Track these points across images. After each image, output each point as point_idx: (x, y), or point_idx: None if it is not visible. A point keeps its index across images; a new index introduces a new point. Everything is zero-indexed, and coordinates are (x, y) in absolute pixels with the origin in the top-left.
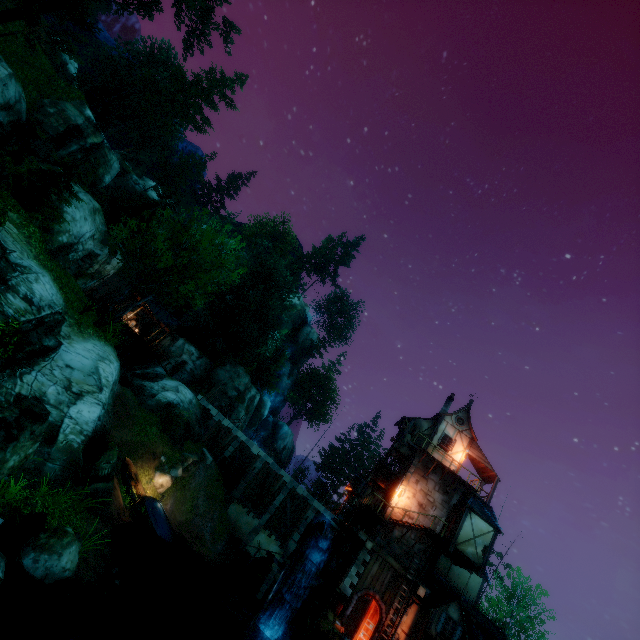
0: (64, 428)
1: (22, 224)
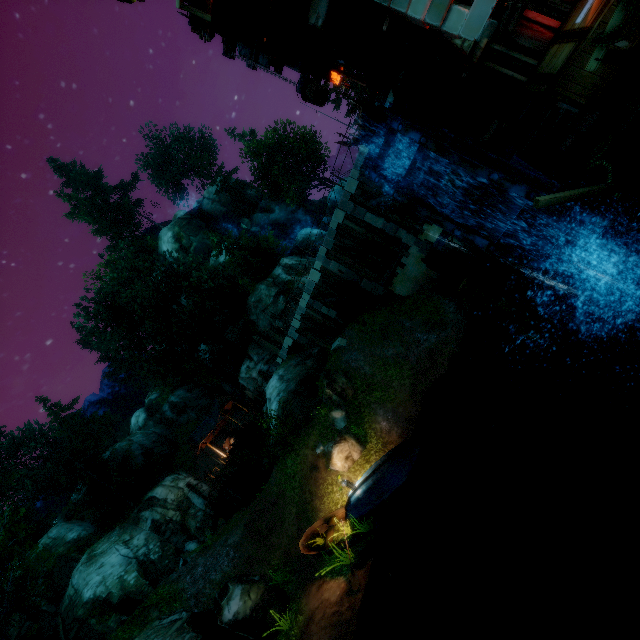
0: None
1: None
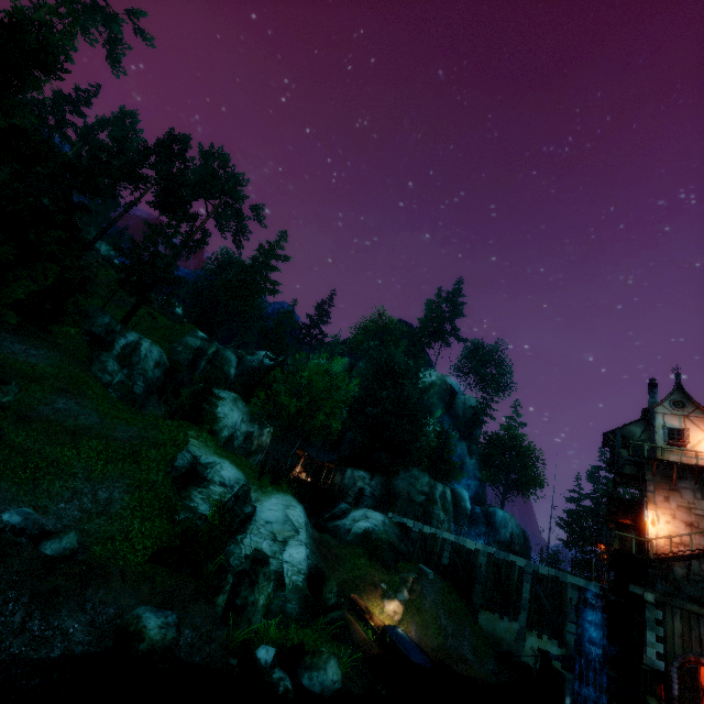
0: (286, 572)
1: (198, 435)
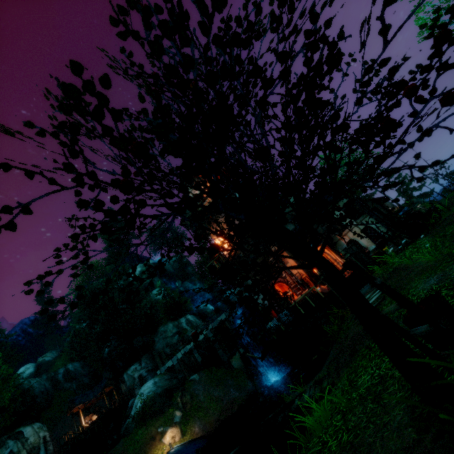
0: None
1: None
